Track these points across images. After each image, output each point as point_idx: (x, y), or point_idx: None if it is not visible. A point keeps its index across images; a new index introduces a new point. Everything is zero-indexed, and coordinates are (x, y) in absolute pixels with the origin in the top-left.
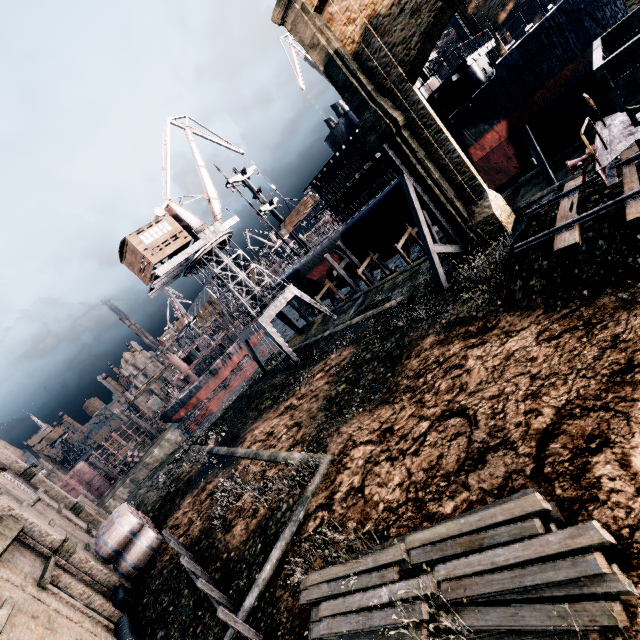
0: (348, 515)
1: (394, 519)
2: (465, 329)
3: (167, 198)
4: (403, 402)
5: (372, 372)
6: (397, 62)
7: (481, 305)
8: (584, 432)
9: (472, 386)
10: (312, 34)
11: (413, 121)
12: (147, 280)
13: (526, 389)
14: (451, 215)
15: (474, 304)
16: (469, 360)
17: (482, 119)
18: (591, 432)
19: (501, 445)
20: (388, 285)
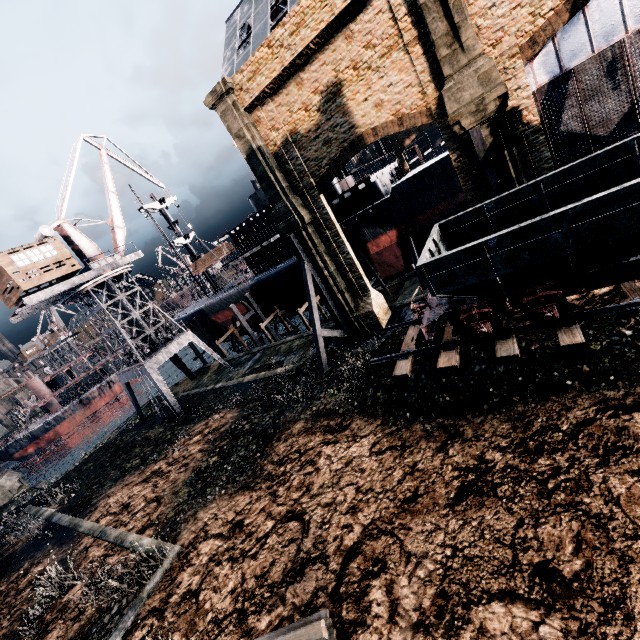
0: (177, 625)
1: (217, 633)
2: (327, 422)
3: (60, 217)
4: (261, 491)
5: (245, 448)
6: (310, 172)
7: (344, 401)
8: (374, 554)
9: (316, 488)
10: (239, 127)
11: (318, 221)
12: (11, 303)
13: (350, 501)
14: (341, 304)
15: (340, 398)
16: (321, 458)
17: (379, 224)
18: (378, 555)
19: (319, 558)
20: (285, 347)
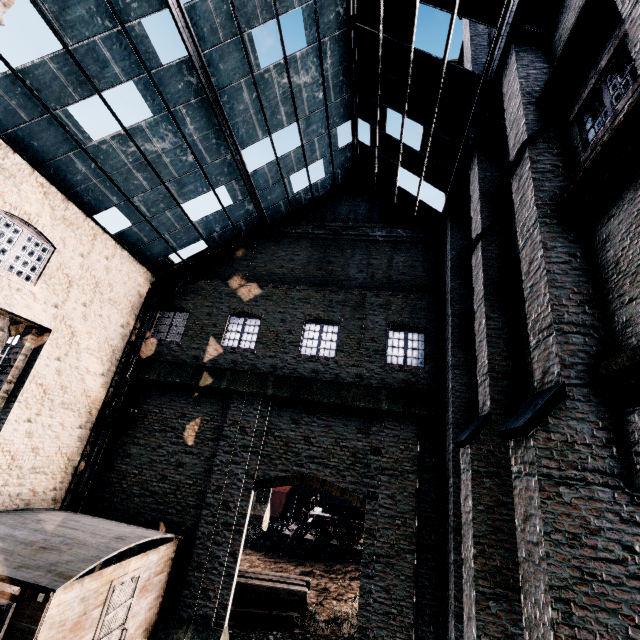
0: None
1: None
2: None
3: None
4: None
5: None
6: None
7: None
8: None
9: None
10: None
11: None
12: None
13: (249, 565)
14: None
15: None
16: None
17: None
18: None
19: None
20: None
